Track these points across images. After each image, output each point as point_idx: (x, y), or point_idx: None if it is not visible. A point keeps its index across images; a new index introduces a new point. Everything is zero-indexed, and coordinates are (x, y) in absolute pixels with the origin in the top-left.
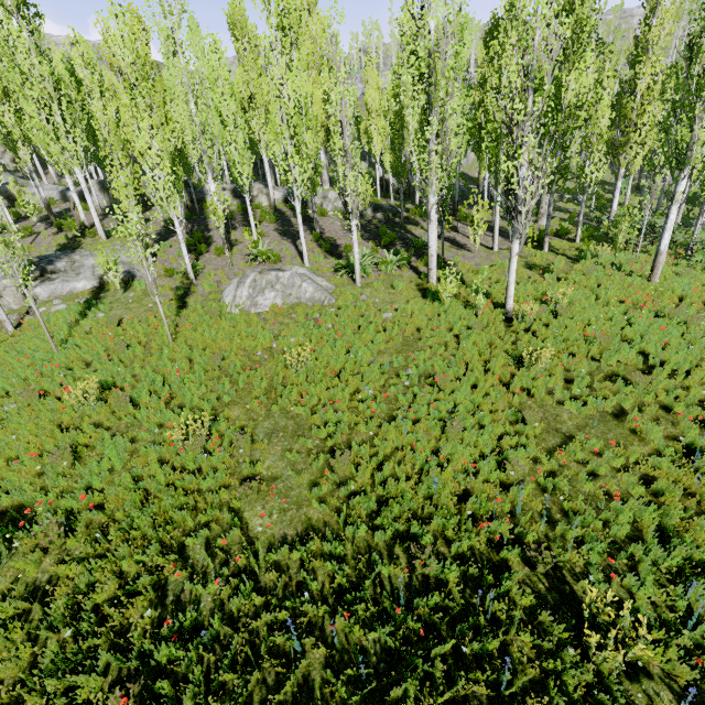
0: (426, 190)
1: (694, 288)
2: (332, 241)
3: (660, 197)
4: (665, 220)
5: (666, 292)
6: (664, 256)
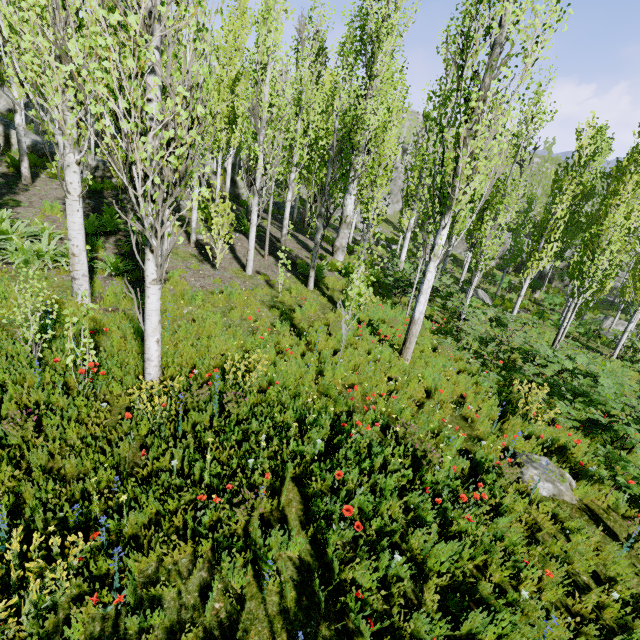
0: (46, 128)
1: (449, 374)
2: (6, 205)
3: (446, 259)
4: (423, 279)
5: (413, 381)
6: (419, 326)
